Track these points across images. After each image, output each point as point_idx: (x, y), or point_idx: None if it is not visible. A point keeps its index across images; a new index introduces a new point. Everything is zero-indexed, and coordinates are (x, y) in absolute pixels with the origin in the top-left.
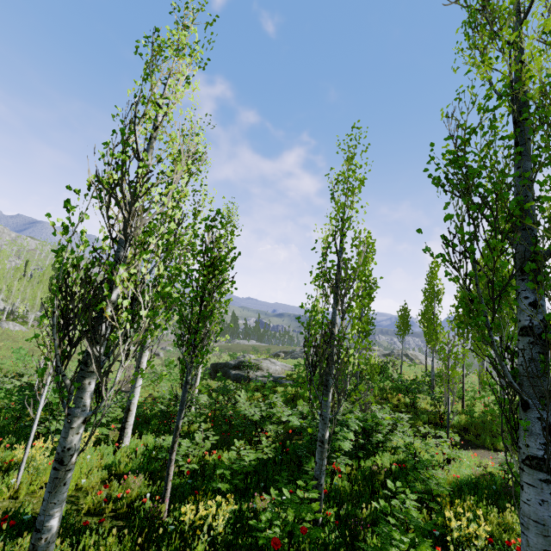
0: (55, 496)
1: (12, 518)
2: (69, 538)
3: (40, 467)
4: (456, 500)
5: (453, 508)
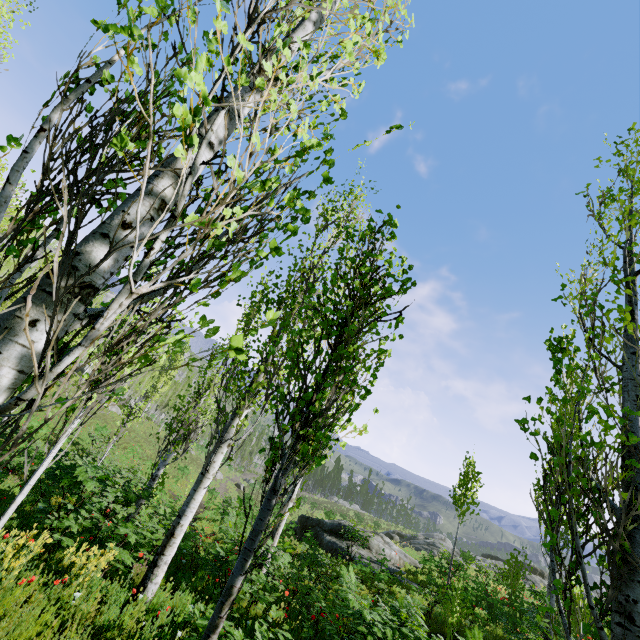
0: None
1: None
2: None
3: (3, 582)
4: None
5: None
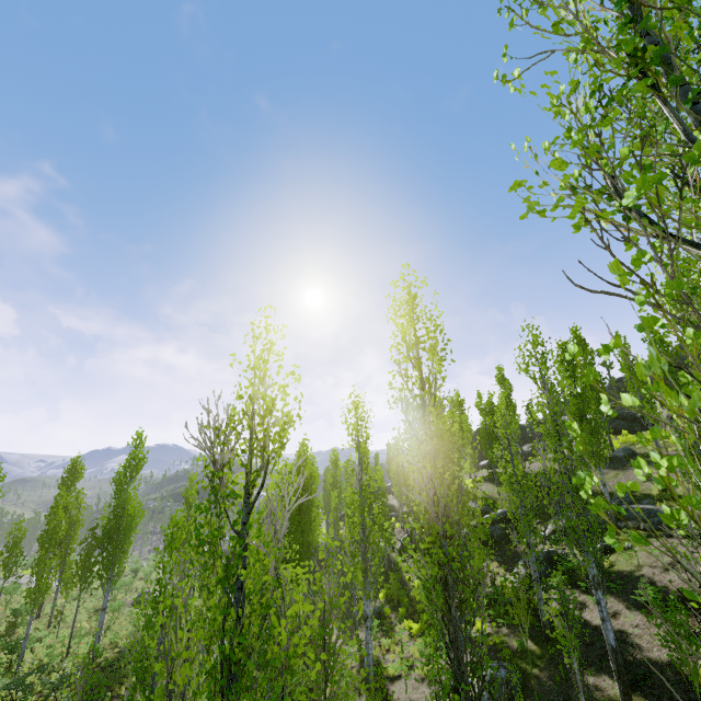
0: None
1: None
2: None
3: None
4: None
5: None
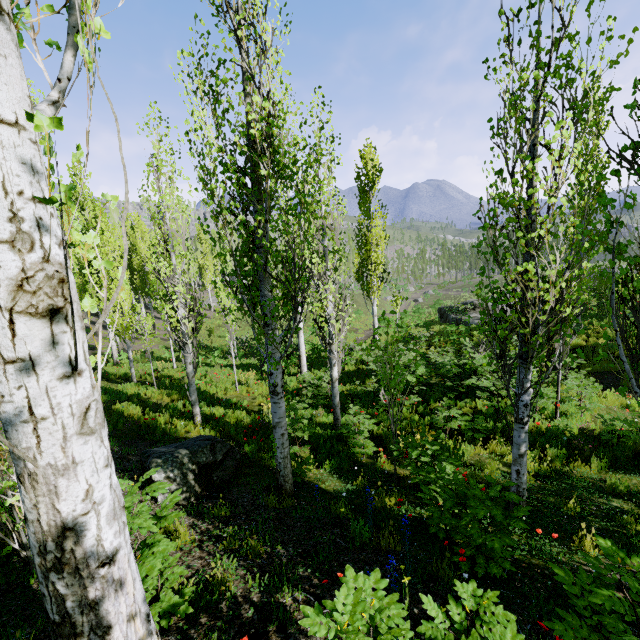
0: (190, 388)
1: (228, 401)
2: (234, 409)
3: (251, 383)
4: (427, 428)
5: (431, 434)
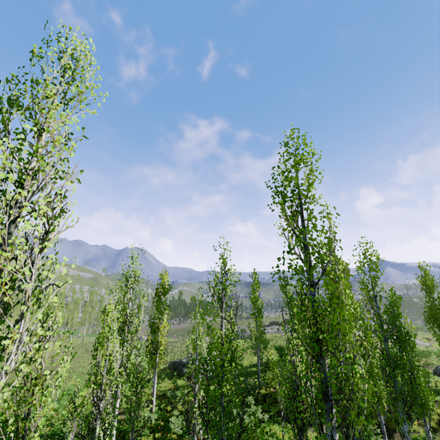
0: None
1: None
2: None
3: None
4: None
5: None
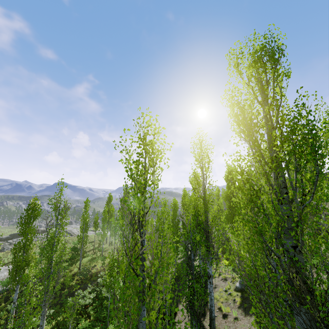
0: None
1: None
2: None
3: None
4: None
5: None
